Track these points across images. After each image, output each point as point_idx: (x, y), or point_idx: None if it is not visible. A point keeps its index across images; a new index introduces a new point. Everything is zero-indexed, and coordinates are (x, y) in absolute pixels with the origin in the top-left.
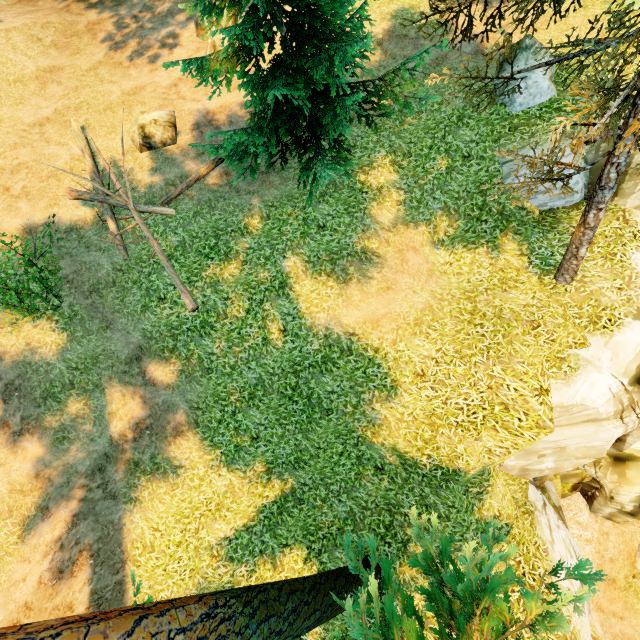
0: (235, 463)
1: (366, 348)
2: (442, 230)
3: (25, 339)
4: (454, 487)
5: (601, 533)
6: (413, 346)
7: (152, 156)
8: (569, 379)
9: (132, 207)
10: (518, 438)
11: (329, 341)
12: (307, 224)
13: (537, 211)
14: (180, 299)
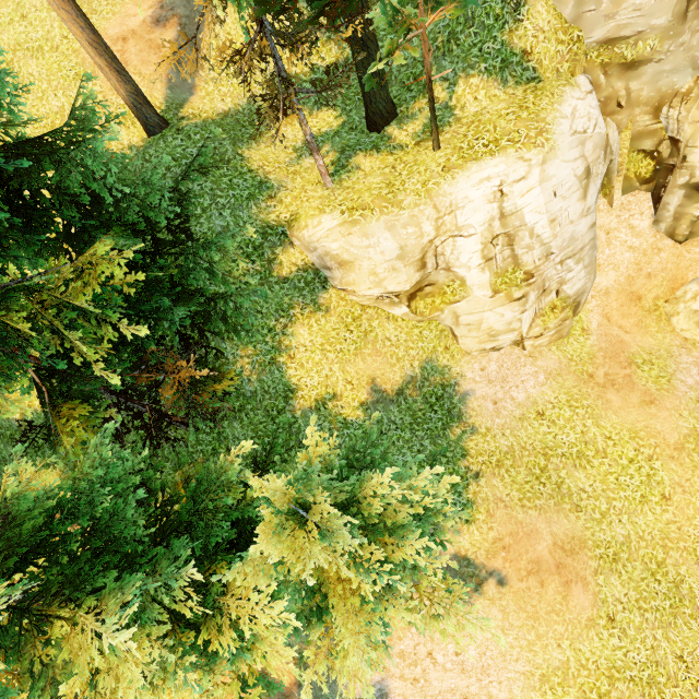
0: (304, 1)
1: None
2: None
3: None
4: None
5: (653, 247)
6: None
7: None
8: None
9: None
10: None
11: None
12: None
13: None
14: None
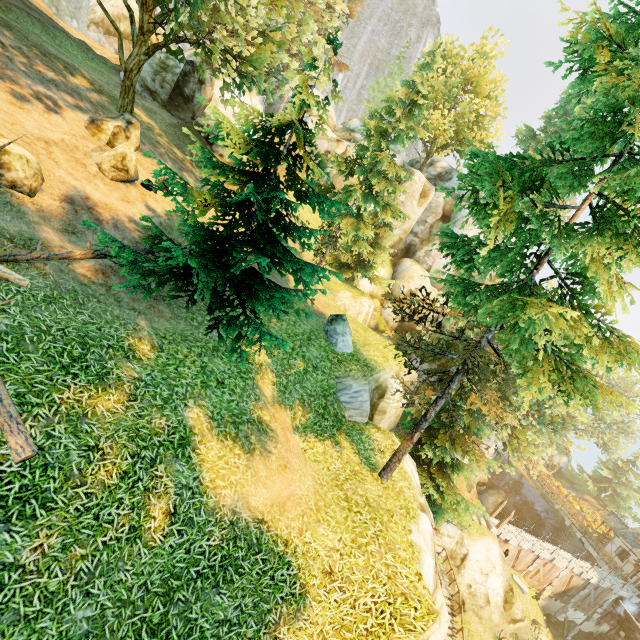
0: None
1: (277, 540)
2: (298, 417)
3: None
4: None
5: None
6: (319, 536)
7: None
8: (420, 562)
9: None
10: (411, 633)
11: (236, 531)
12: (206, 374)
13: (348, 421)
14: None
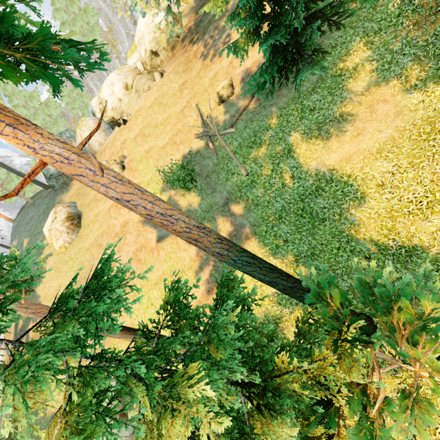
0: (276, 254)
1: (342, 176)
2: (414, 77)
3: (187, 201)
4: (417, 260)
5: None
6: (375, 167)
7: (224, 106)
8: None
9: (217, 134)
10: None
11: (318, 177)
12: (303, 111)
13: None
14: (240, 172)
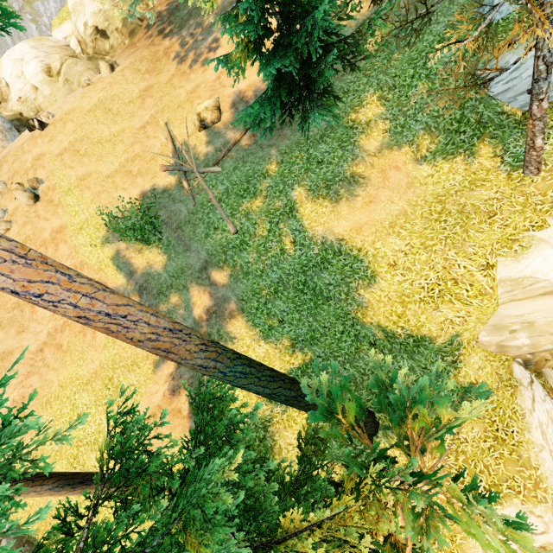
0: (269, 338)
1: (352, 249)
2: (424, 147)
3: (146, 260)
4: (424, 351)
5: None
6: (387, 244)
7: (206, 133)
8: (519, 256)
9: (196, 170)
10: (469, 307)
11: (325, 246)
12: (309, 162)
13: (520, 112)
14: (227, 227)
